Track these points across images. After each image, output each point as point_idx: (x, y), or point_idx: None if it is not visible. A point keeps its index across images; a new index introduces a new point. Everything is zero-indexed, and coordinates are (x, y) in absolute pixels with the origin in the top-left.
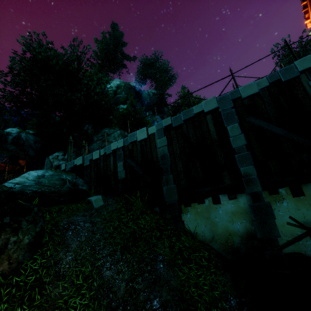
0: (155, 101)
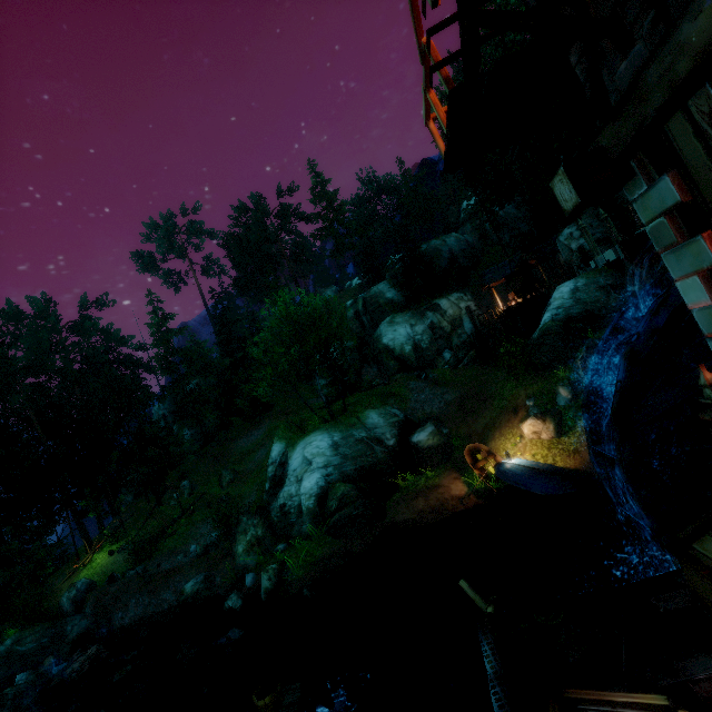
0: None
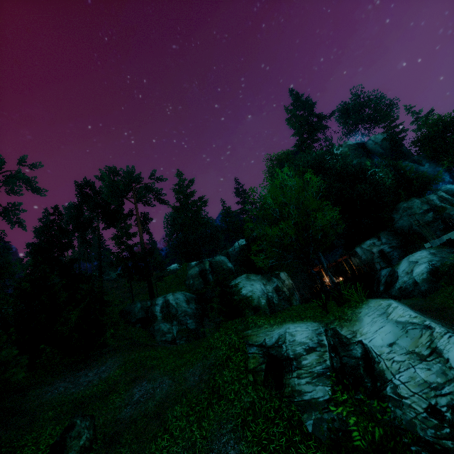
0: (388, 147)
